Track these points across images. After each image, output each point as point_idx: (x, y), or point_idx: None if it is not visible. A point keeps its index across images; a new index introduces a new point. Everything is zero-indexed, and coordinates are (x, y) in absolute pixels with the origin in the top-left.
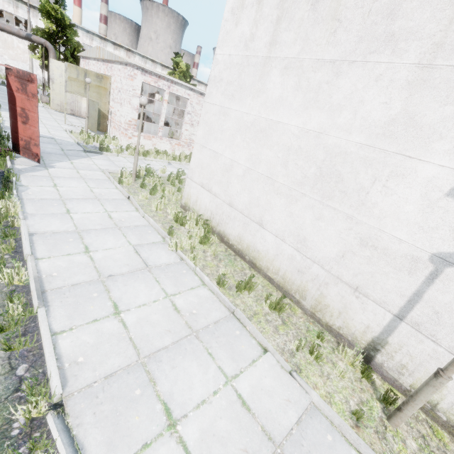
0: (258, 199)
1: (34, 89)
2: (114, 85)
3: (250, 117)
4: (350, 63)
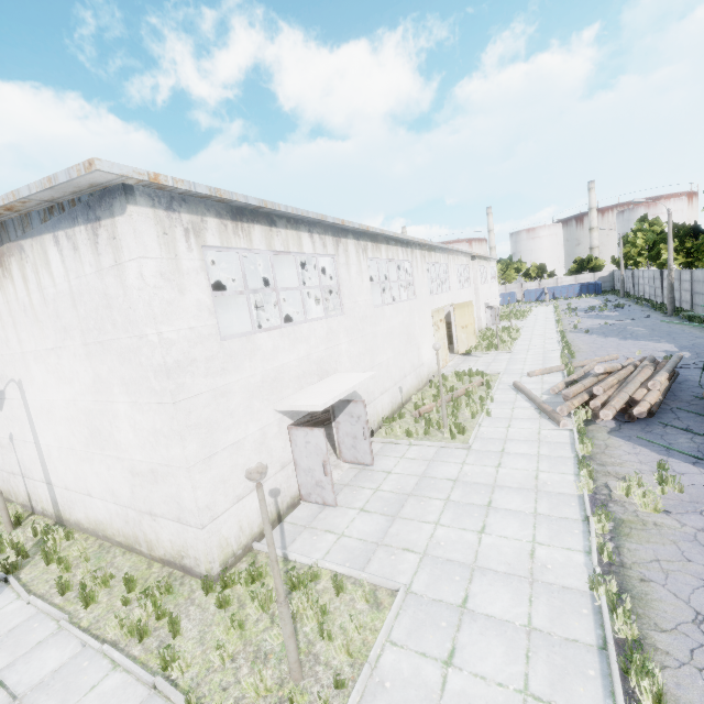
0: None
1: None
2: None
3: None
4: None
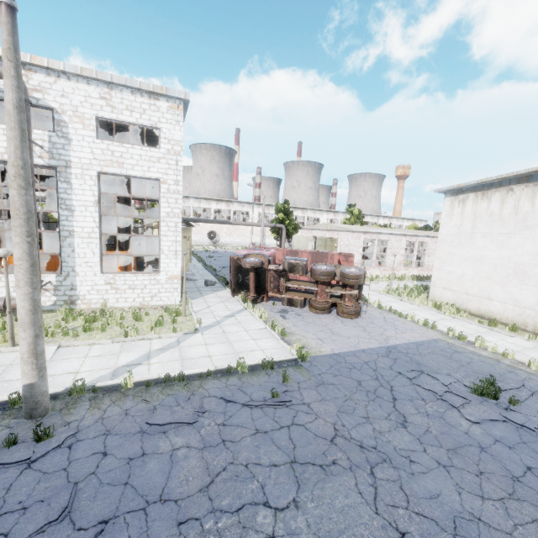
0: (484, 288)
1: (352, 259)
2: (341, 243)
3: (468, 254)
4: (514, 234)
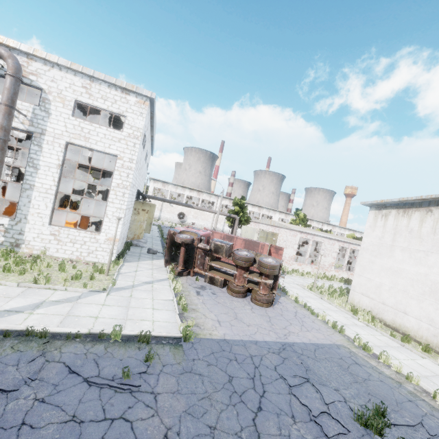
0: (400, 301)
1: (281, 252)
2: (280, 238)
3: (387, 265)
4: (431, 252)
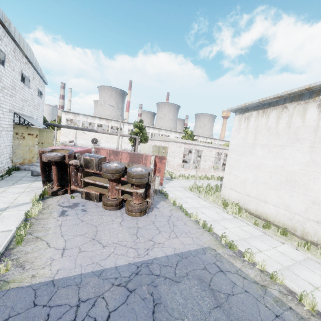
0: (262, 192)
1: (164, 161)
2: (170, 150)
3: (250, 162)
4: (287, 146)
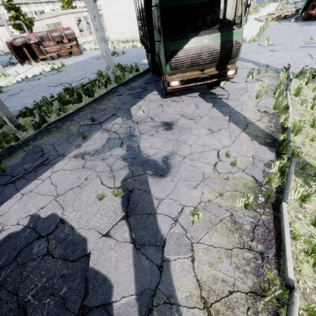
0: (123, 28)
1: None
2: (64, 24)
3: (113, 13)
4: None
